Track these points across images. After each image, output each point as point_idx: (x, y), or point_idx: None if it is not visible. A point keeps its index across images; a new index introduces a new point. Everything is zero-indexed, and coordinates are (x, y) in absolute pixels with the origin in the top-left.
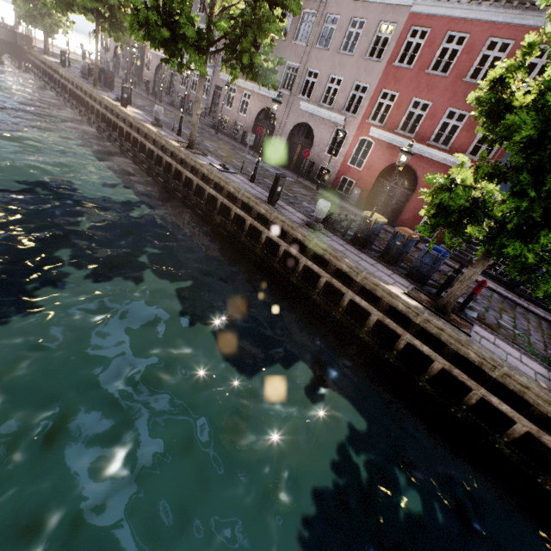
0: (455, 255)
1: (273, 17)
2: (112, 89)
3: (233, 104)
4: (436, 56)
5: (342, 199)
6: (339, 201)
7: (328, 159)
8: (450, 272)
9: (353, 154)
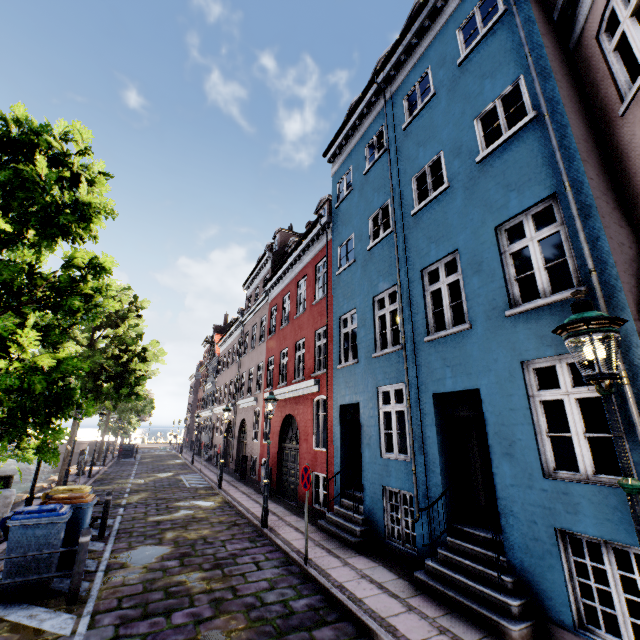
0: (340, 524)
1: (98, 353)
2: (127, 458)
3: (218, 430)
4: (284, 315)
5: (259, 490)
6: (235, 494)
7: (254, 446)
8: (250, 563)
9: (264, 428)
